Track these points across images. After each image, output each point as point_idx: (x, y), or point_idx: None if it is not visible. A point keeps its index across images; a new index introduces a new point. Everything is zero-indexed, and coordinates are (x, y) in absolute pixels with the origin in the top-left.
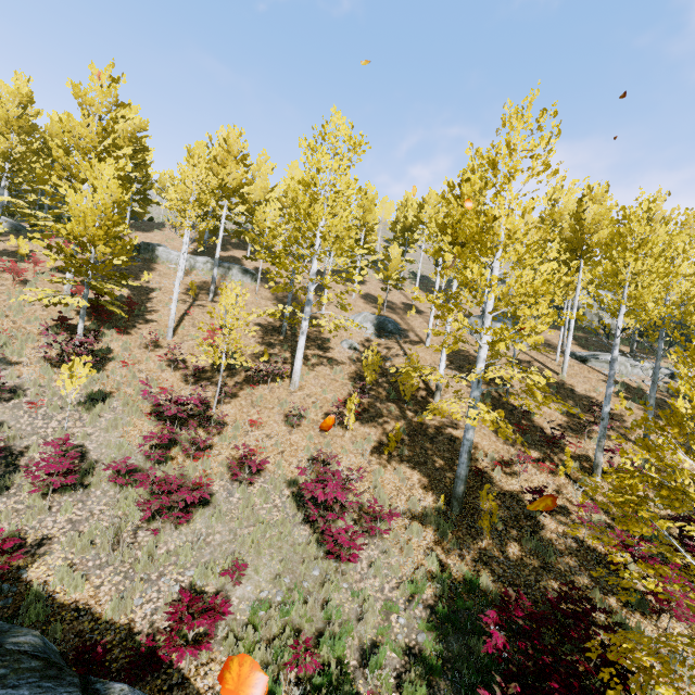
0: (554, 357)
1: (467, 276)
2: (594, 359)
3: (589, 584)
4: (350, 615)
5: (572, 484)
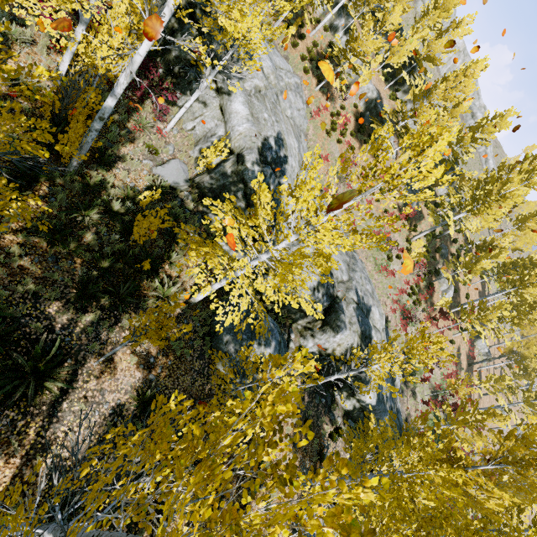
0: None
1: None
2: None
3: None
4: None
5: None
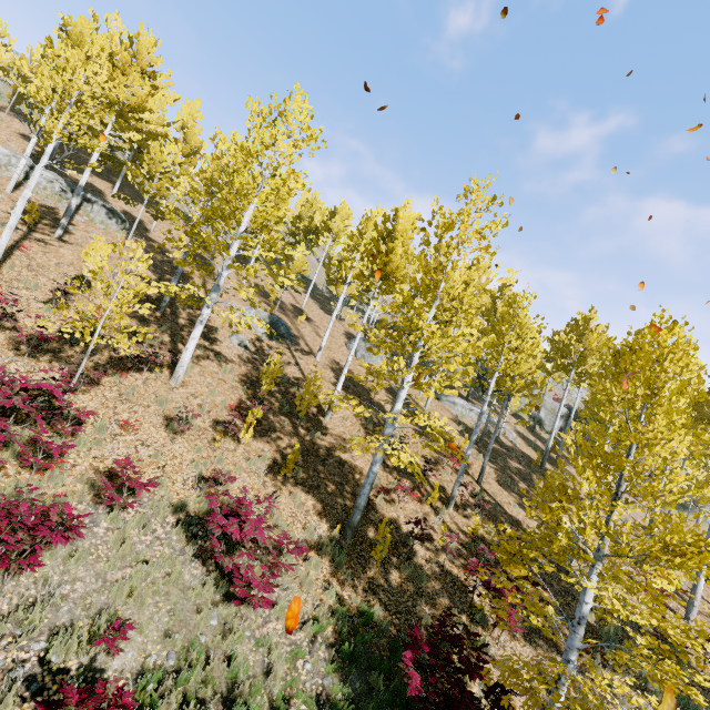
0: (418, 391)
1: (417, 324)
2: (446, 399)
3: (449, 605)
4: (255, 669)
5: (434, 513)
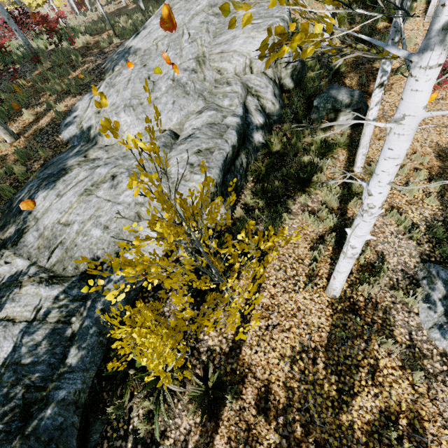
0: None
1: None
2: None
3: None
4: None
5: None
